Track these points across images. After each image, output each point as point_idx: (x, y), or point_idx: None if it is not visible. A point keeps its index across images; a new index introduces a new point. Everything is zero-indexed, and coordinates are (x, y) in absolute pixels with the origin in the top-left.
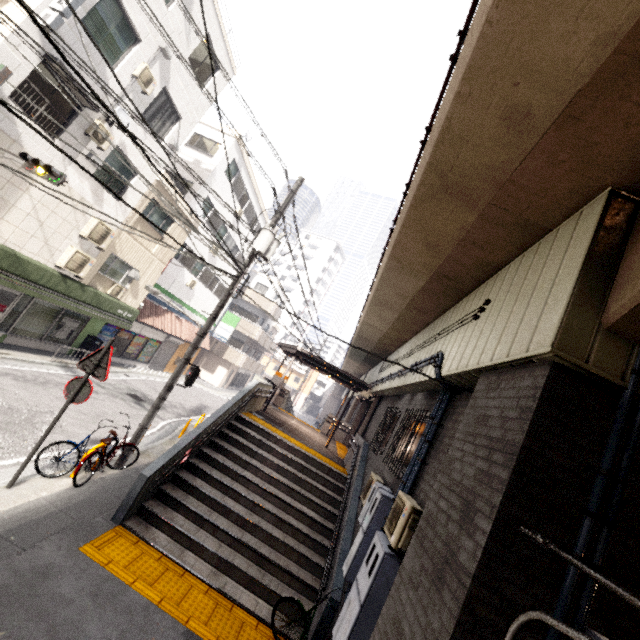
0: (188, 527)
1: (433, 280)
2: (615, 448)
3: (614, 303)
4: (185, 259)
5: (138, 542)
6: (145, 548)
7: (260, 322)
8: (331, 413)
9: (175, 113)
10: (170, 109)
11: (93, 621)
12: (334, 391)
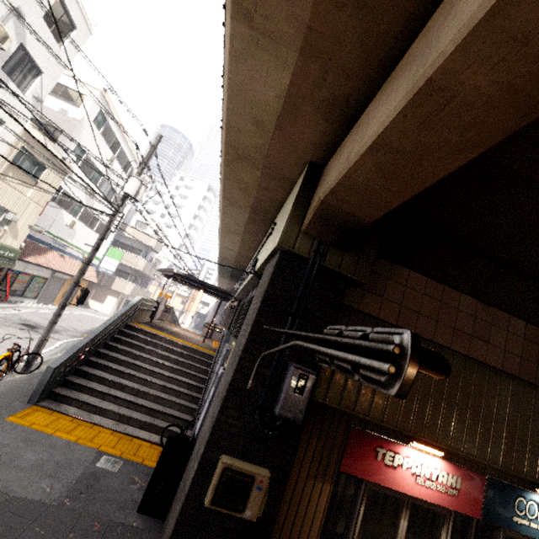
0: (93, 400)
1: (252, 212)
2: (303, 286)
3: (305, 220)
4: (62, 201)
5: (53, 413)
6: (59, 416)
7: (143, 255)
8: None
9: (35, 67)
10: (30, 63)
11: (27, 452)
12: (216, 308)
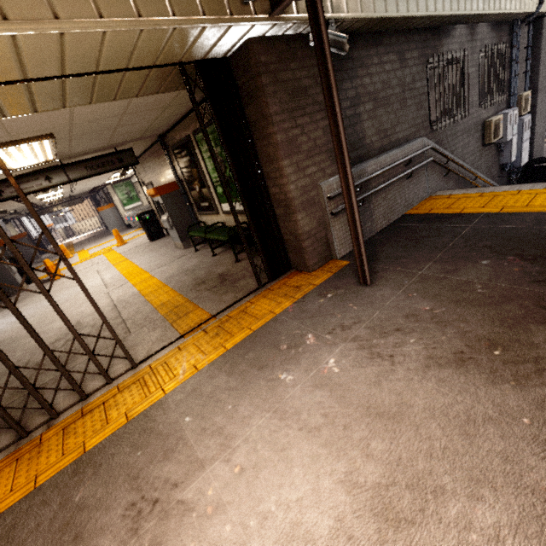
0: None
1: None
2: None
3: None
4: None
5: None
6: None
7: None
8: None
9: None
10: None
11: None
12: None
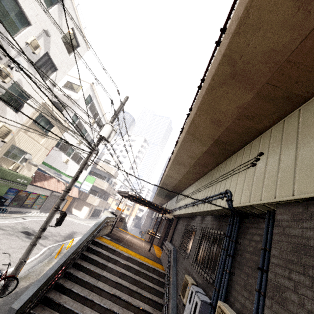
0: None
1: (214, 145)
2: None
3: None
4: (62, 147)
5: None
6: None
7: (107, 180)
8: (147, 226)
9: (54, 66)
10: (51, 64)
11: None
12: (148, 213)
